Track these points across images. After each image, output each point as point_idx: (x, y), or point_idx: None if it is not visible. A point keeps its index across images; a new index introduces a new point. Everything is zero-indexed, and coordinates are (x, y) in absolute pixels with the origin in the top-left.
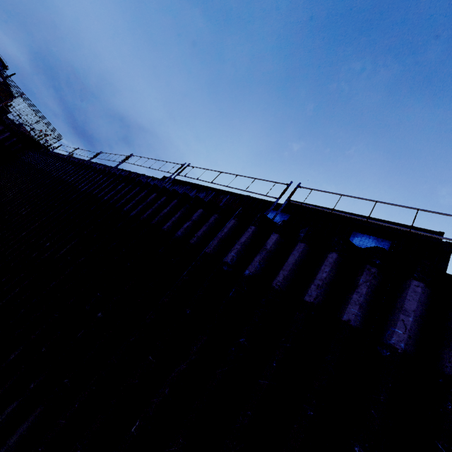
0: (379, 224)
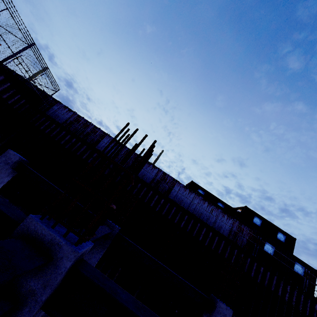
0: (279, 230)
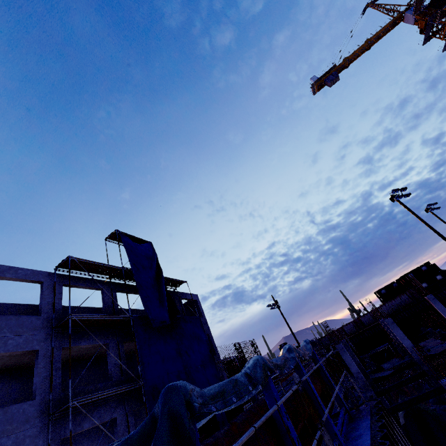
0: (420, 267)
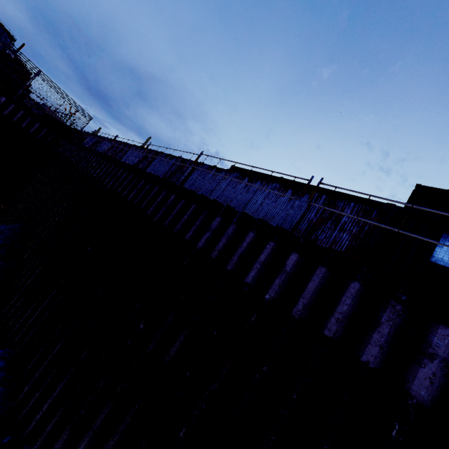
0: None
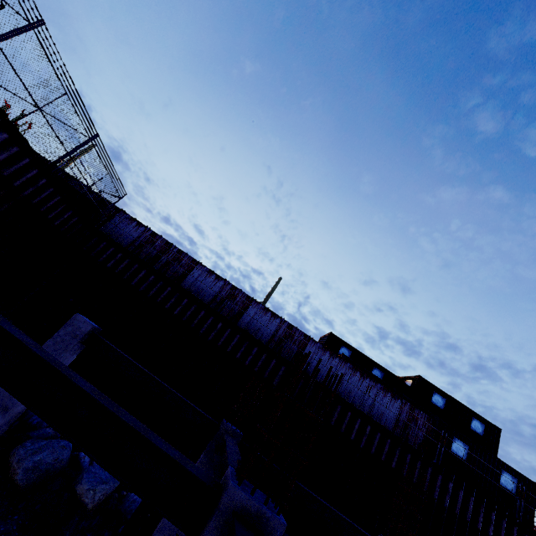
0: (475, 416)
